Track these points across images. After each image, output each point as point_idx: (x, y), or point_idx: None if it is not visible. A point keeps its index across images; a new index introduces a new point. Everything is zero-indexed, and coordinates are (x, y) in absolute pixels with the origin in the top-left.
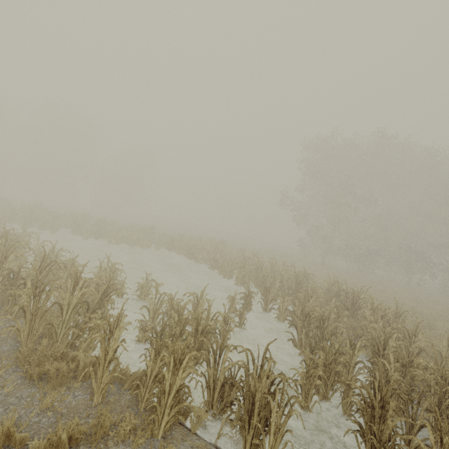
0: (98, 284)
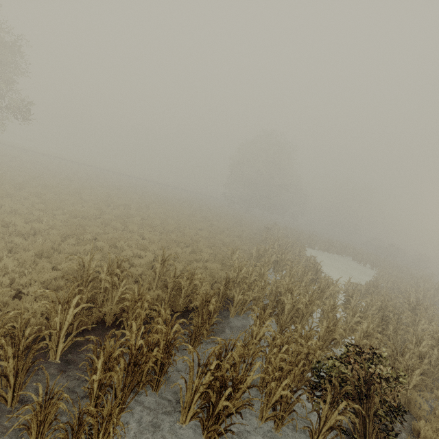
0: (401, 277)
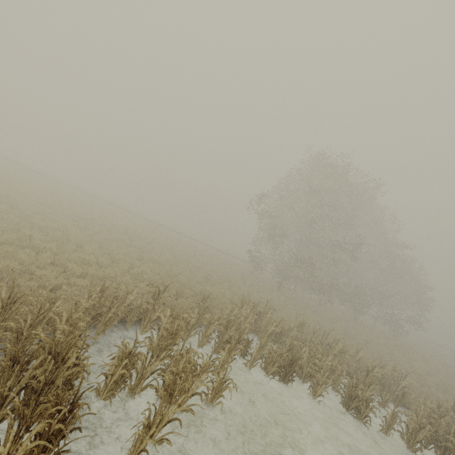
0: None
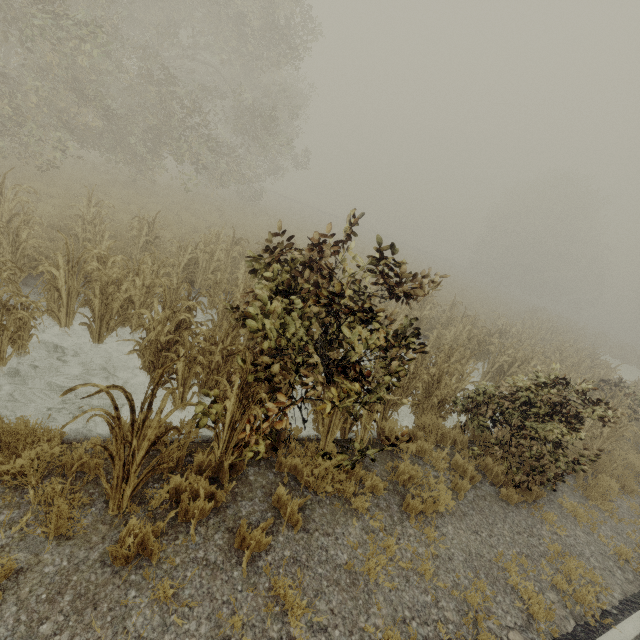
0: None
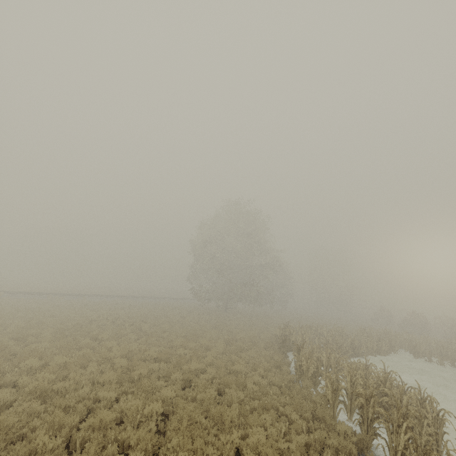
0: None
